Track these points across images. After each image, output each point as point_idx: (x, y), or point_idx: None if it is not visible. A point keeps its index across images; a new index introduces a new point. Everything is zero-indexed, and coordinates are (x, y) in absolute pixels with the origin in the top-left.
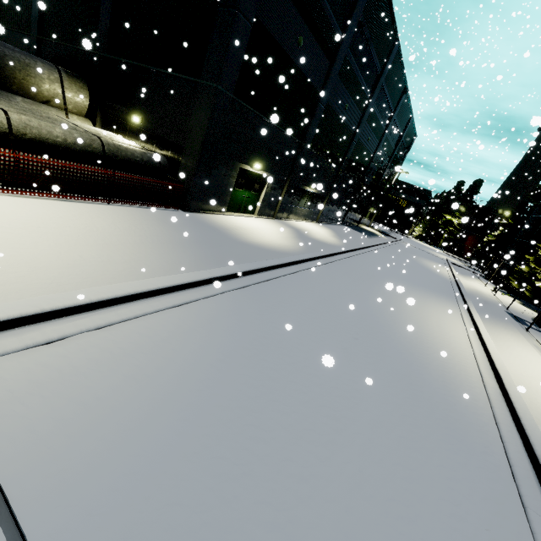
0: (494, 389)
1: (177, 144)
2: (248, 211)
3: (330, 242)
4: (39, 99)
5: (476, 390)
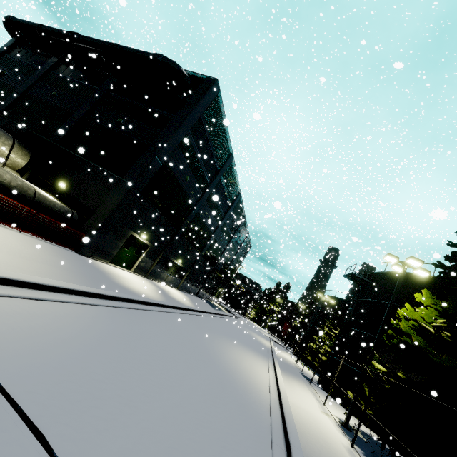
0: (275, 399)
1: (90, 207)
2: (126, 267)
3: (186, 304)
4: None
5: (264, 397)
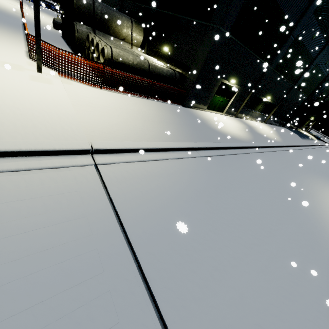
0: None
1: (186, 65)
2: (219, 110)
3: (272, 138)
4: (120, 38)
5: None
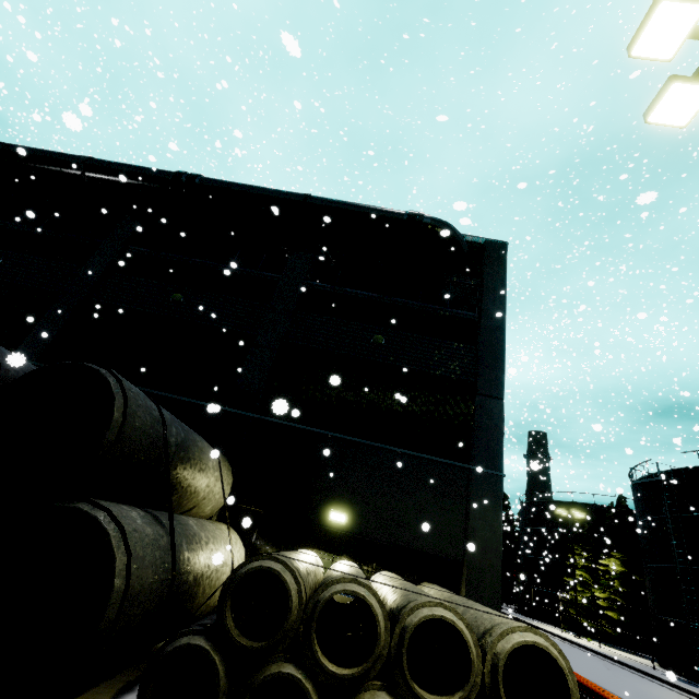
0: None
1: (433, 554)
2: None
3: None
4: (184, 507)
5: None
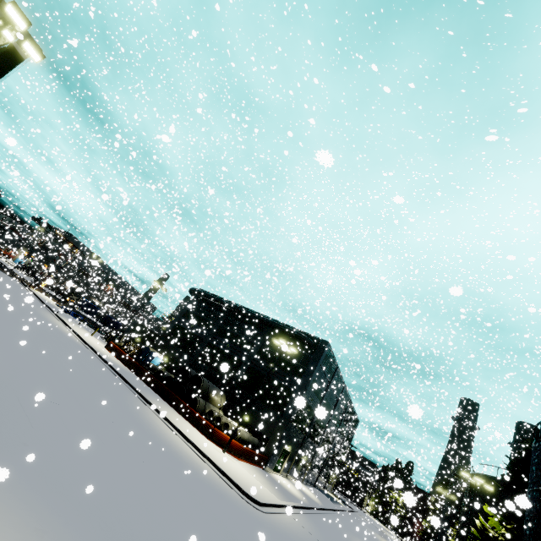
0: None
1: (264, 435)
2: (278, 471)
3: (316, 500)
4: (212, 403)
5: None
